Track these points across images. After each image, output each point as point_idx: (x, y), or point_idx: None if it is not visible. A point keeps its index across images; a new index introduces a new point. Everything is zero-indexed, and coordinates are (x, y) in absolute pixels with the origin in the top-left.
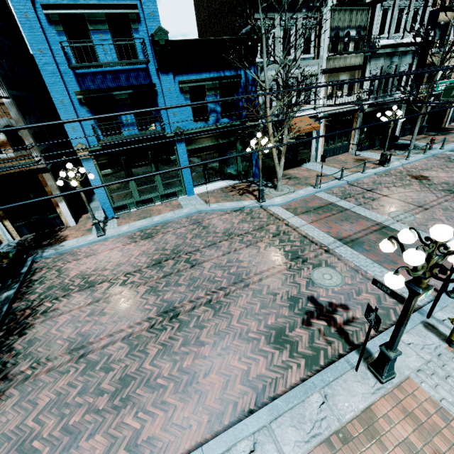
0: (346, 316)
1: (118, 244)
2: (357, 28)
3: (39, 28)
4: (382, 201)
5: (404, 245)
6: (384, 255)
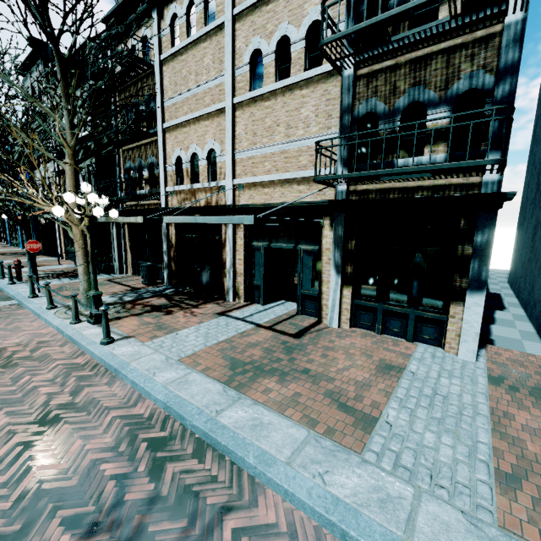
0: None
1: None
2: None
3: None
4: None
5: None
6: None
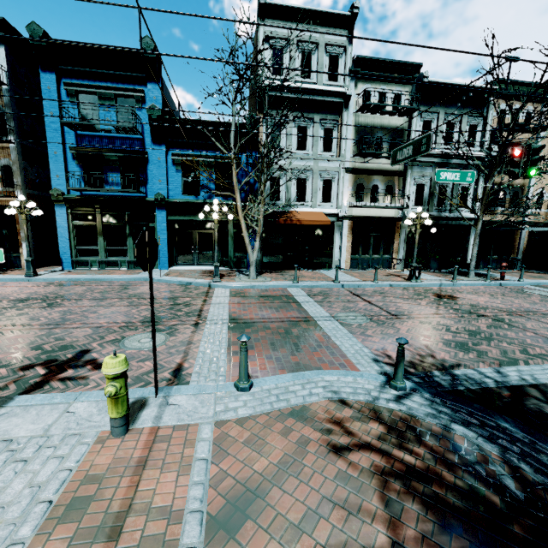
0: (81, 373)
1: (31, 284)
2: (392, 135)
3: (56, 97)
4: (355, 303)
5: (298, 337)
6: (253, 339)
